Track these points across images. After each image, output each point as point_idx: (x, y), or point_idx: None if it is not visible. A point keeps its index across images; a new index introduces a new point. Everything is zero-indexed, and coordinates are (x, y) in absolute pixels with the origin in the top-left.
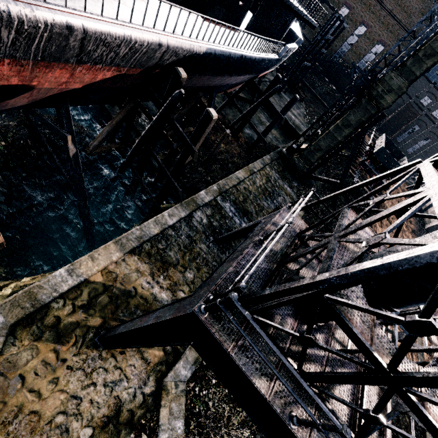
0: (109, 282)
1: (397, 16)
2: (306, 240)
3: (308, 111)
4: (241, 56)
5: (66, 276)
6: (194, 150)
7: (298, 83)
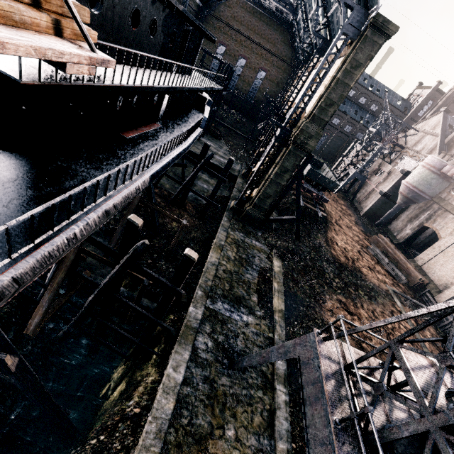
0: None
1: (266, 47)
2: (376, 398)
3: (230, 146)
4: (178, 156)
5: None
6: (179, 292)
7: (211, 124)
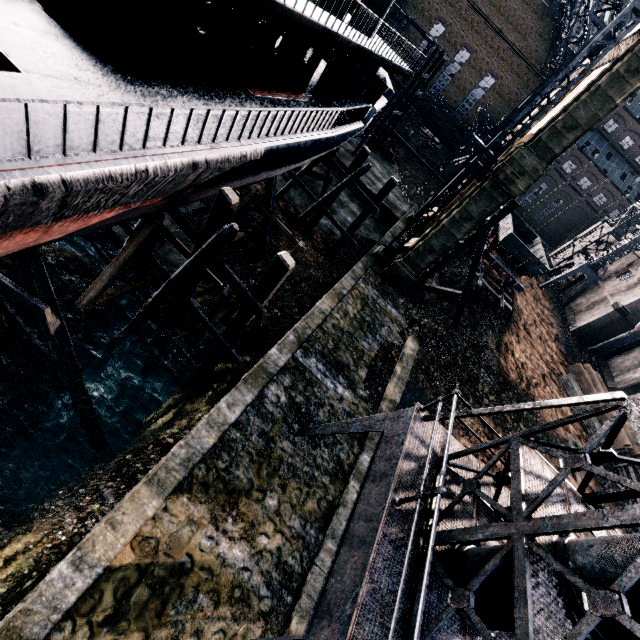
0: (146, 560)
1: (509, 38)
2: (462, 495)
3: (404, 176)
4: (315, 142)
5: (70, 575)
6: (260, 309)
7: (387, 138)
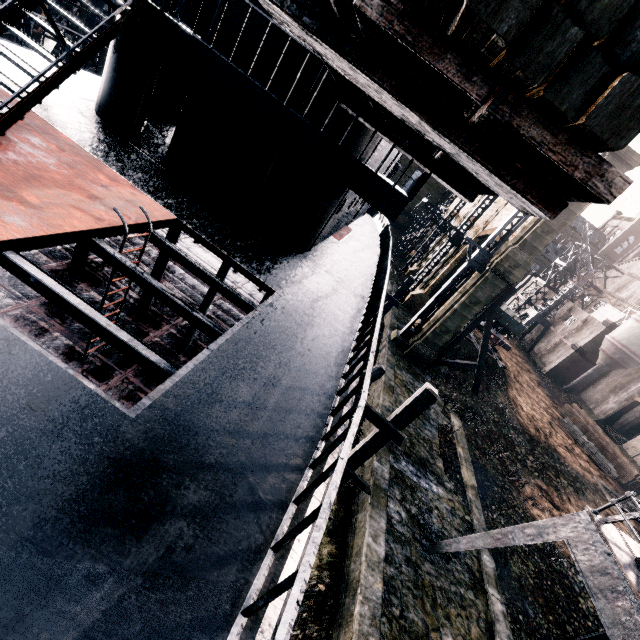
0: None
1: None
2: None
3: None
4: None
5: None
6: (401, 436)
7: None
